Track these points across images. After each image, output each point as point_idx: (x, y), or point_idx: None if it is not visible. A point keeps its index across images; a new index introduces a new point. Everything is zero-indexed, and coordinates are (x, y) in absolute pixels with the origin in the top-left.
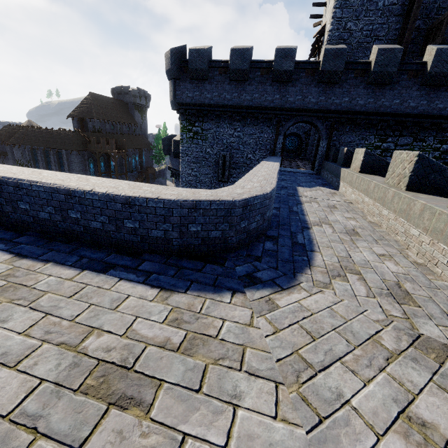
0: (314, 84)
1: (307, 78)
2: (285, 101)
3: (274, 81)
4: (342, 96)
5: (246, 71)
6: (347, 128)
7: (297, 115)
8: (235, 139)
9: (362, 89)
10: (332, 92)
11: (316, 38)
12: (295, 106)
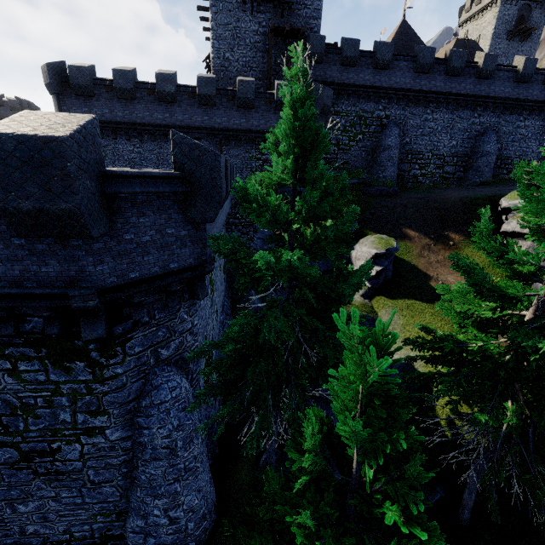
0: (197, 105)
1: (190, 100)
2: (176, 120)
3: (161, 101)
4: (222, 117)
5: (132, 91)
6: (233, 143)
7: (189, 132)
8: (136, 155)
9: (235, 112)
10: (213, 112)
11: (206, 62)
12: (184, 124)
